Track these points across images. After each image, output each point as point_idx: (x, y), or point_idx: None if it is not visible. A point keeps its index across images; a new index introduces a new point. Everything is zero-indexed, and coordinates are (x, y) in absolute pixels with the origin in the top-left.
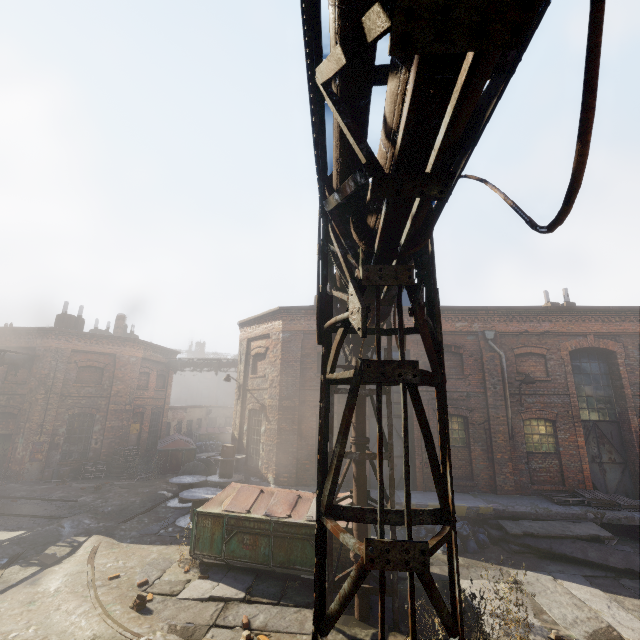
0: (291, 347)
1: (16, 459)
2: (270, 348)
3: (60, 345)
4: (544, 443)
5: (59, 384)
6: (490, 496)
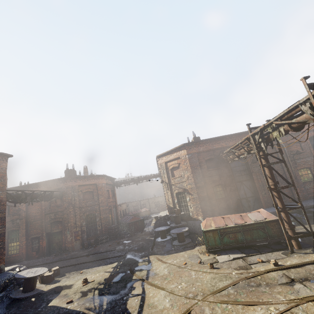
0: (193, 160)
1: (68, 241)
2: (182, 163)
3: (73, 184)
4: (308, 177)
5: (77, 202)
6: (295, 203)
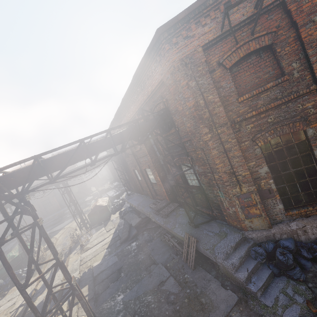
0: None
1: None
2: None
3: None
4: (153, 179)
5: None
6: (146, 200)
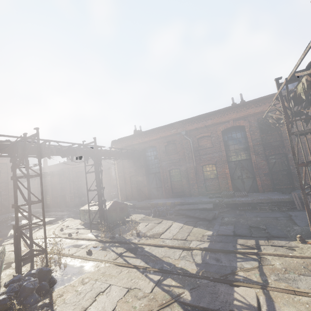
0: None
1: (67, 201)
2: None
3: (68, 166)
4: (212, 174)
5: (71, 178)
6: (187, 198)
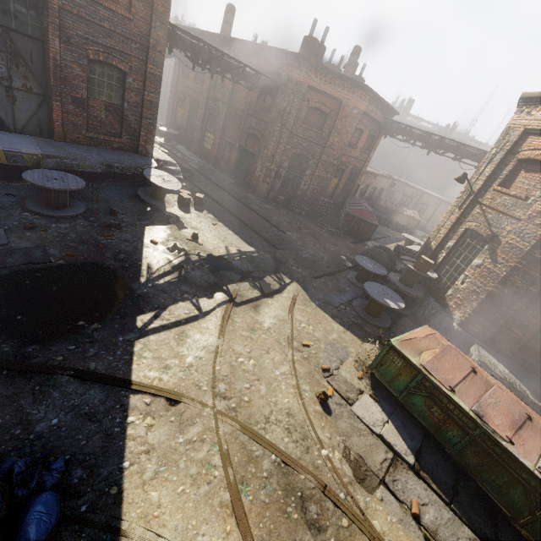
0: None
1: (255, 176)
2: None
3: (300, 77)
4: None
5: (291, 121)
6: None
